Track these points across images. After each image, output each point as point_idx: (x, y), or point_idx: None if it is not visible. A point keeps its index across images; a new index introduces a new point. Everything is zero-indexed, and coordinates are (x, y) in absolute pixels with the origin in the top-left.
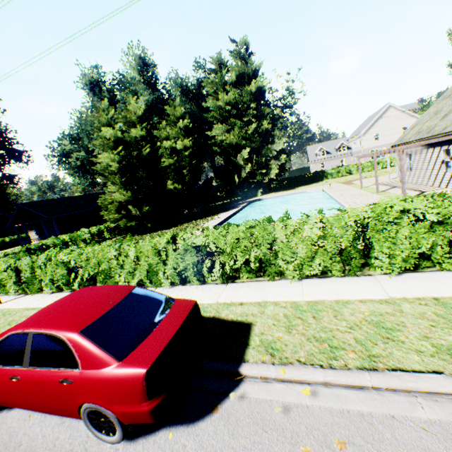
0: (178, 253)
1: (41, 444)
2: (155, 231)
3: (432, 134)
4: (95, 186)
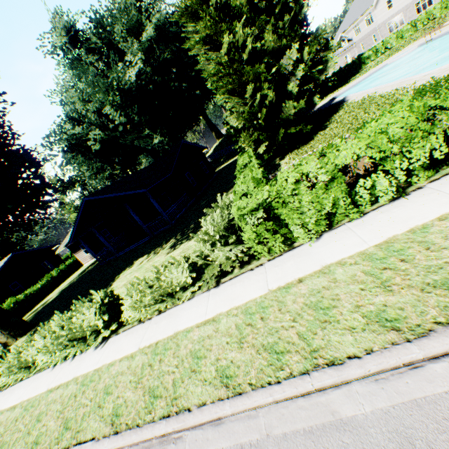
0: None
1: None
2: (306, 140)
3: None
4: (114, 178)
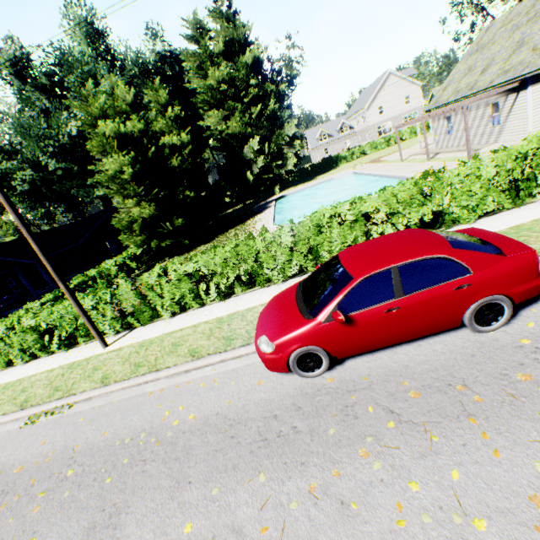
0: (345, 226)
1: (426, 357)
2: (192, 249)
3: (478, 90)
4: (52, 217)
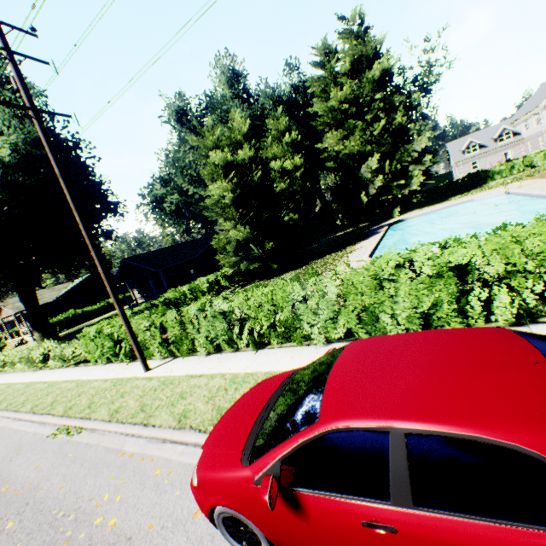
0: (419, 283)
1: None
2: (281, 273)
3: None
4: (190, 232)
